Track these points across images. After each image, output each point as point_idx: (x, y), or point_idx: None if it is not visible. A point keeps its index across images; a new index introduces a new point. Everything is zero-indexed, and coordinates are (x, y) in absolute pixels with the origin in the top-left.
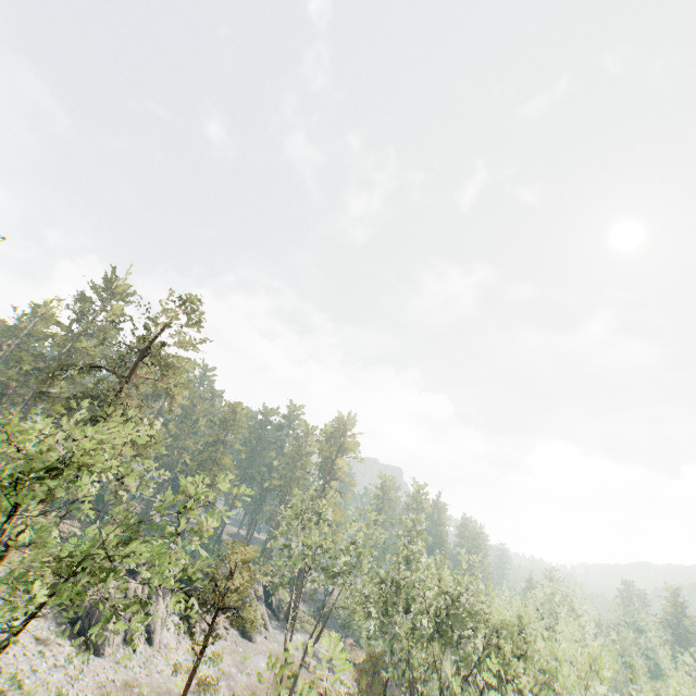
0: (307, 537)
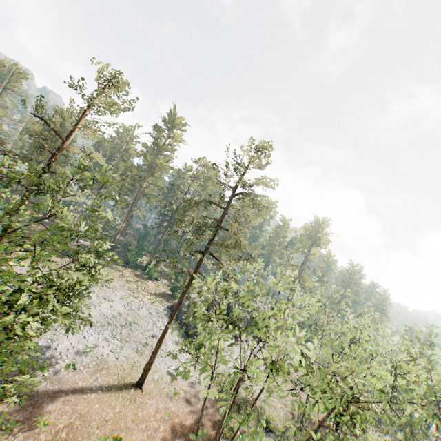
0: (336, 327)
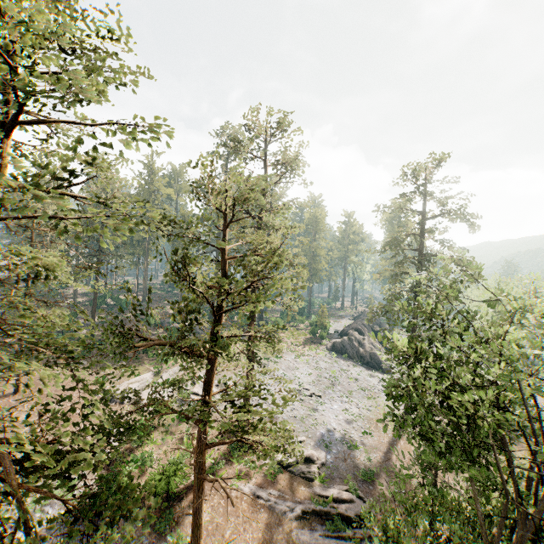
0: None
